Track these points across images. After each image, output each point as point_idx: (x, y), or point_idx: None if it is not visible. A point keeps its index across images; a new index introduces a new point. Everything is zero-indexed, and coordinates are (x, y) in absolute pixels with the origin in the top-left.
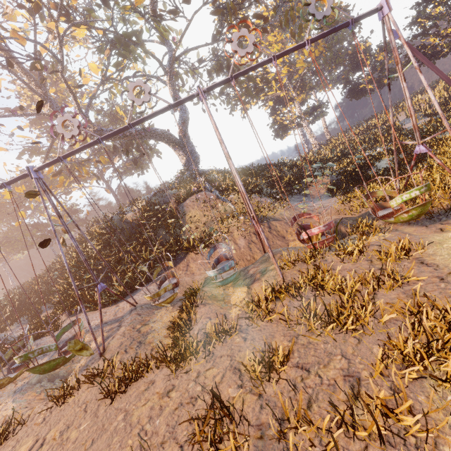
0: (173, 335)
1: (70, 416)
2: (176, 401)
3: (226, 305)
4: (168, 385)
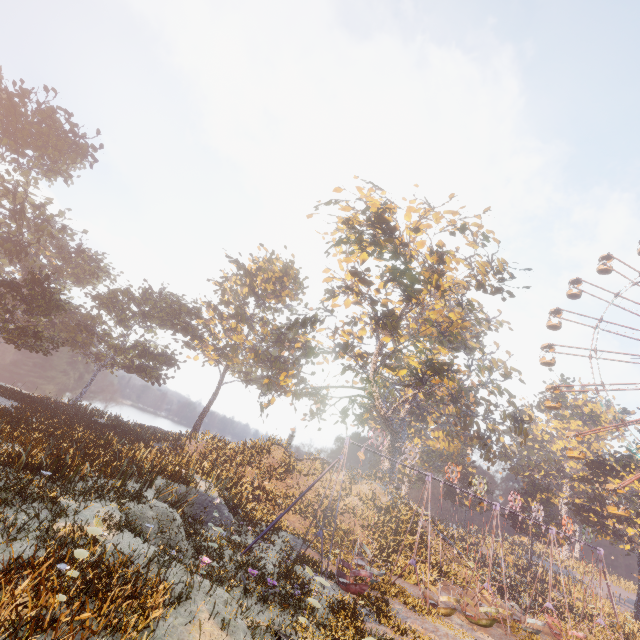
0: None
1: None
2: None
3: None
4: None
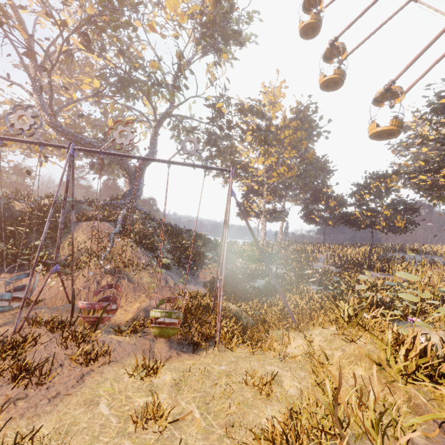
0: None
1: None
2: None
3: None
4: None
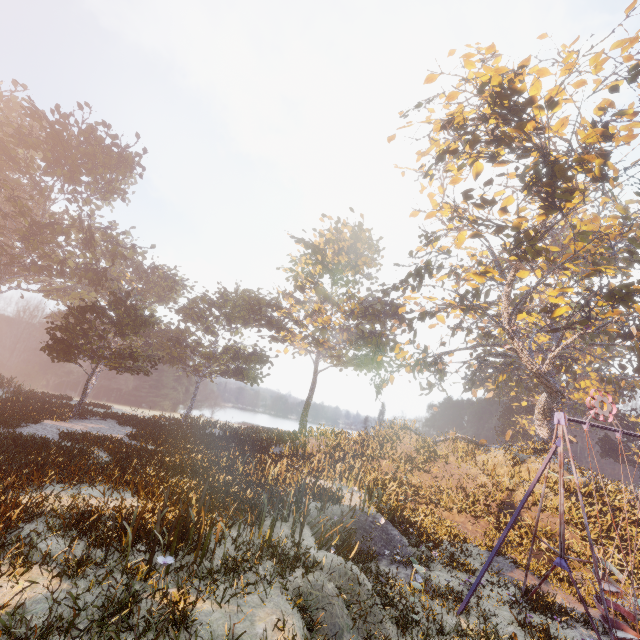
0: None
1: None
2: None
3: None
4: None
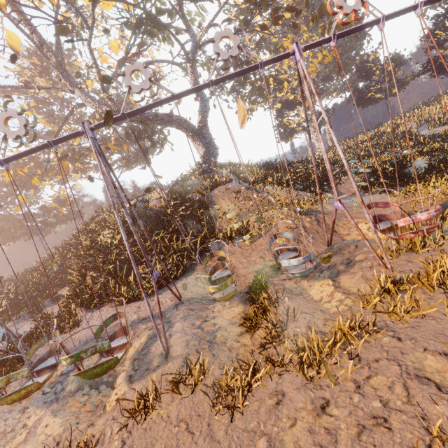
0: (266, 332)
1: (168, 439)
2: (349, 421)
3: (311, 300)
4: (314, 397)
